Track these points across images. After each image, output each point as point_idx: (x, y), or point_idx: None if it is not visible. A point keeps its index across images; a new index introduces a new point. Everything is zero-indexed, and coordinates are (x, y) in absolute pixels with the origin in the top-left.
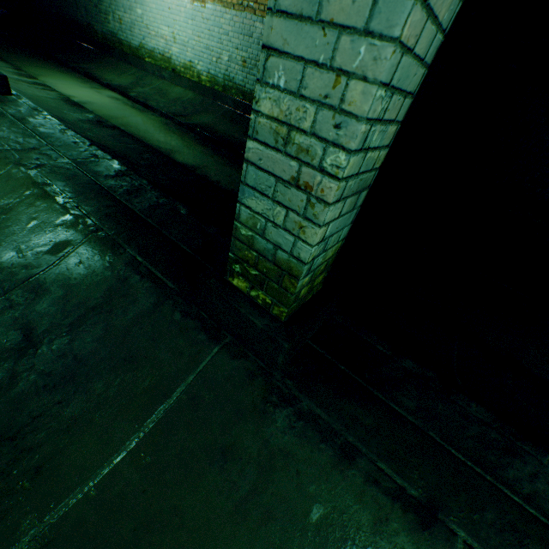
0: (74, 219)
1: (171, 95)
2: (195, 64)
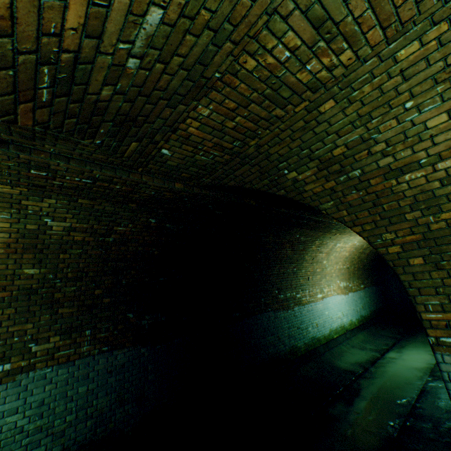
0: None
1: None
2: None
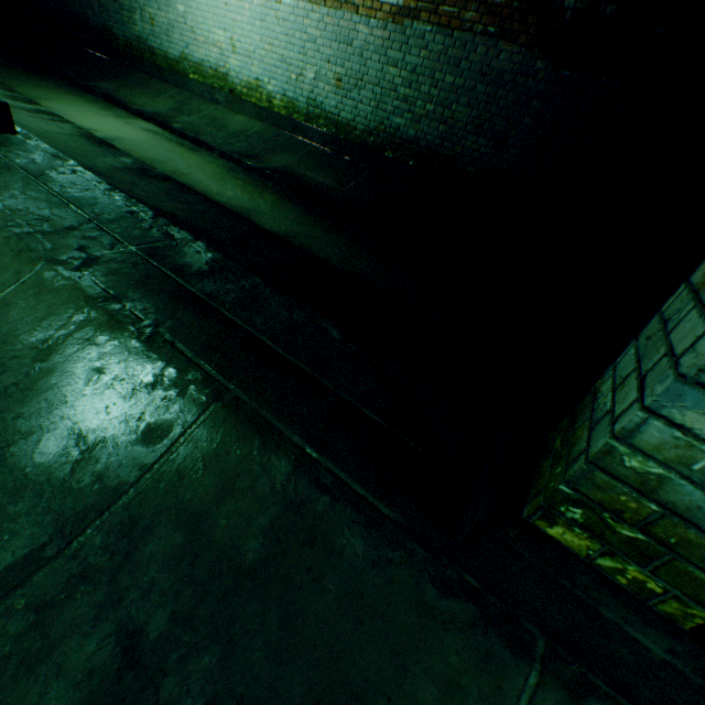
0: (174, 371)
1: (231, 127)
2: (264, 83)
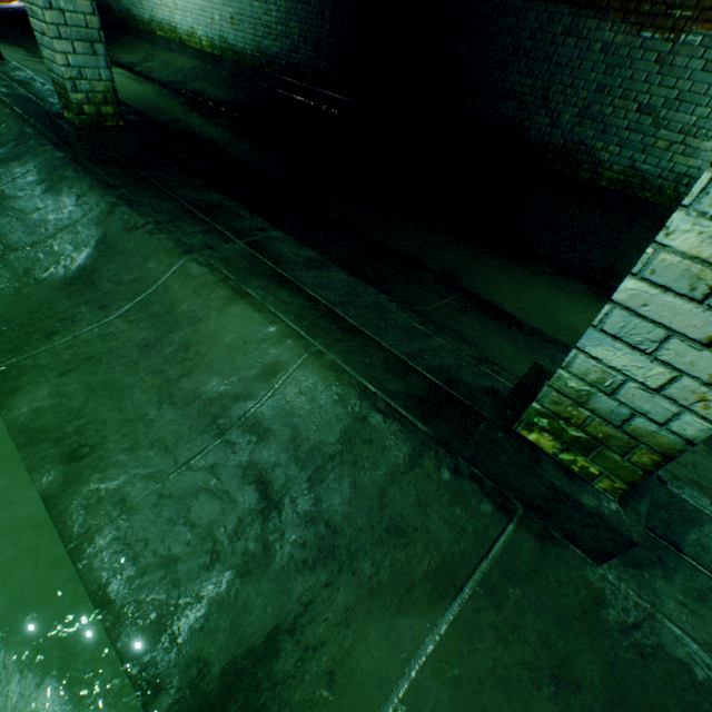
0: (11, 112)
1: (177, 67)
2: (196, 30)
